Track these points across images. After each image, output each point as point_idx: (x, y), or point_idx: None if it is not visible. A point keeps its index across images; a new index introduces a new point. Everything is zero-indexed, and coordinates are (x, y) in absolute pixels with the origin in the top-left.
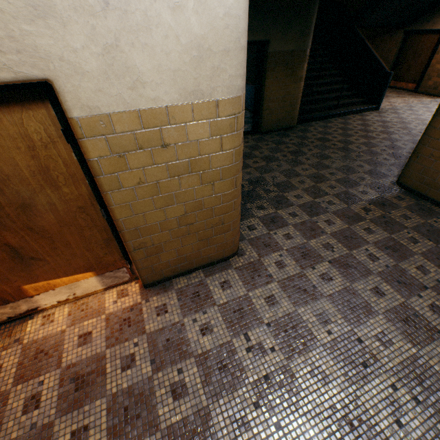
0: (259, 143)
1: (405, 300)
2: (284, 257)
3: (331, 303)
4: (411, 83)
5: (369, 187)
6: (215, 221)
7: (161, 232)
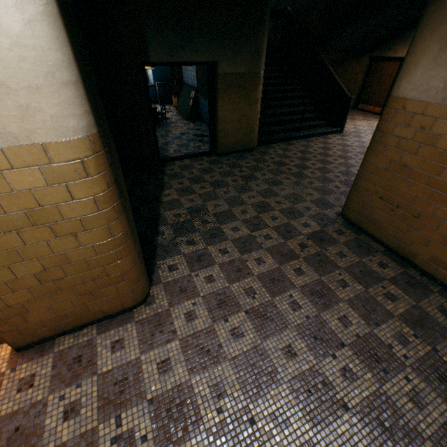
0: (213, 165)
1: (318, 361)
2: (198, 306)
3: (233, 368)
4: (377, 107)
5: (312, 218)
6: (96, 273)
7: (16, 291)
